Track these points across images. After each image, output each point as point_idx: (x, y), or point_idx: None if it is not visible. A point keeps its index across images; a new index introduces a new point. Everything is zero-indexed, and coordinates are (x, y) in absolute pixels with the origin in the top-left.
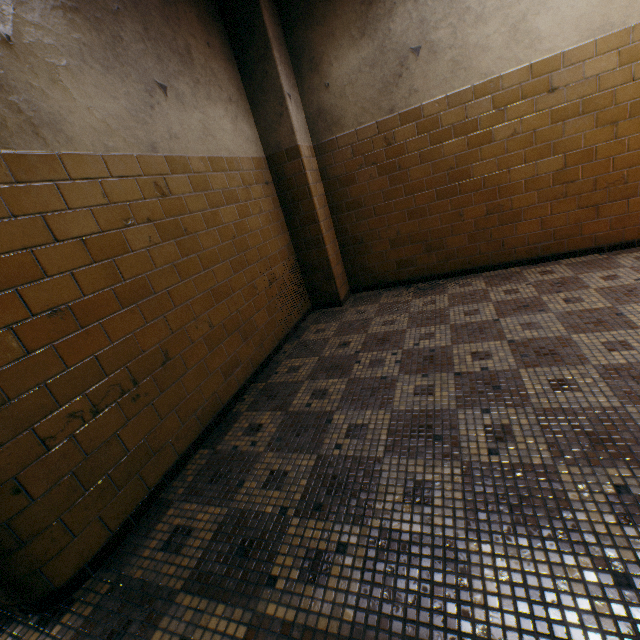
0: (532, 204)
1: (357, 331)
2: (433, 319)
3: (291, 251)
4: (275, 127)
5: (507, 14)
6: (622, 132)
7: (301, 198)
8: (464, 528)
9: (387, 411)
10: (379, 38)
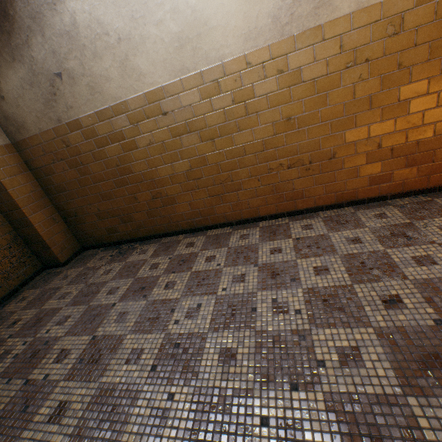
0: (180, 192)
1: (39, 304)
2: (88, 296)
3: (7, 230)
4: None
5: (114, 53)
6: (219, 146)
7: None
8: None
9: None
10: (27, 63)
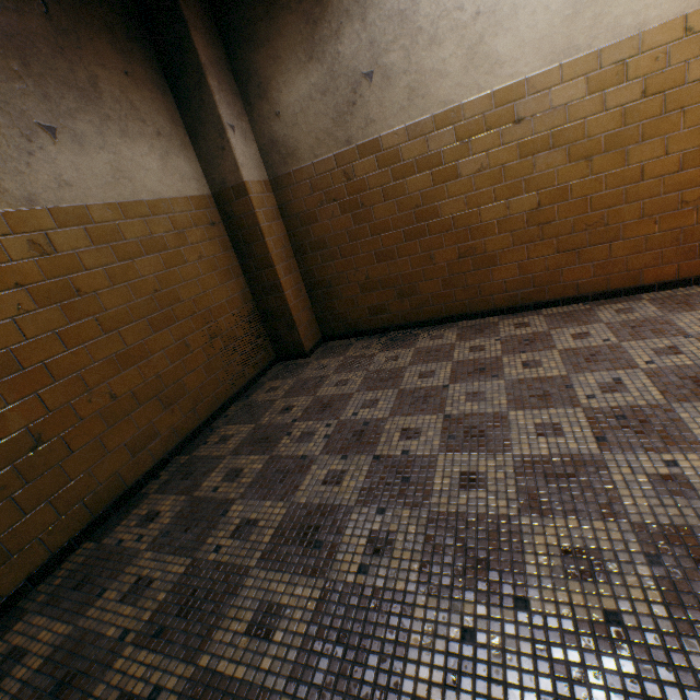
0: (507, 247)
1: (307, 392)
2: (386, 381)
3: (247, 298)
4: (218, 162)
5: (463, 35)
6: (598, 168)
7: (253, 240)
8: (287, 676)
9: (286, 503)
10: (328, 62)
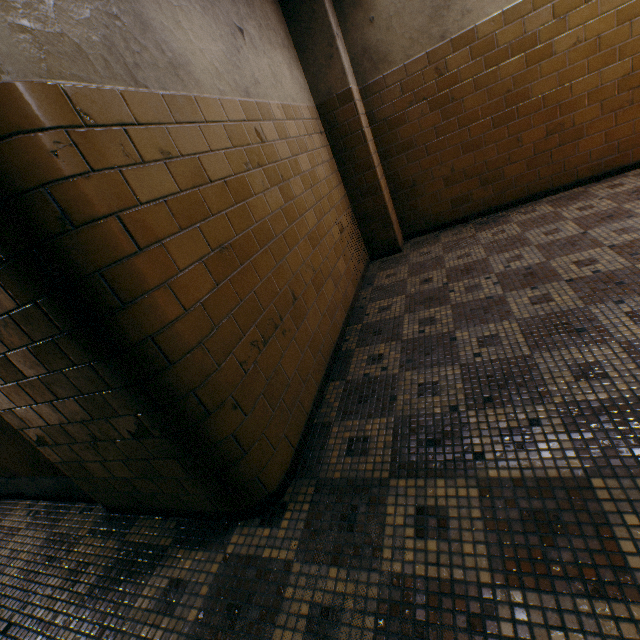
0: (595, 117)
1: (433, 268)
2: (512, 244)
3: (347, 202)
4: (325, 71)
5: None
6: None
7: (355, 145)
8: None
9: (511, 321)
10: None
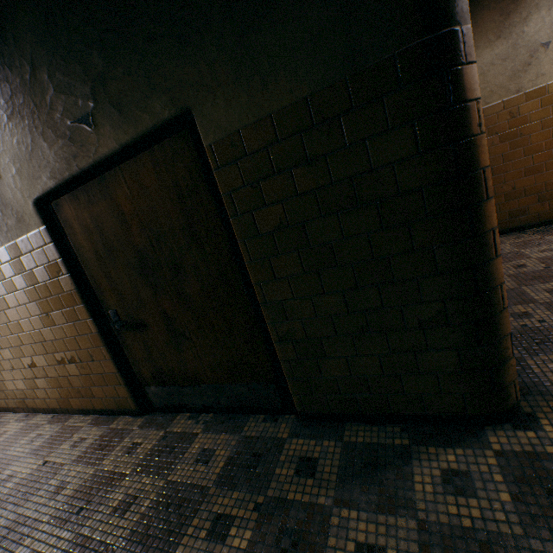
0: None
1: (517, 258)
2: None
3: None
4: None
5: None
6: None
7: None
8: None
9: None
10: (513, 39)
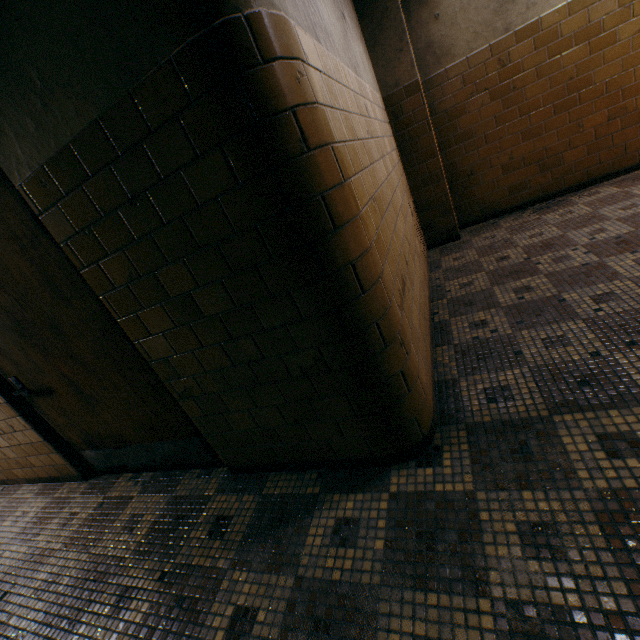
0: None
1: (505, 248)
2: (587, 221)
3: (409, 191)
4: (393, 65)
5: None
6: None
7: (419, 134)
8: None
9: (622, 280)
10: None
